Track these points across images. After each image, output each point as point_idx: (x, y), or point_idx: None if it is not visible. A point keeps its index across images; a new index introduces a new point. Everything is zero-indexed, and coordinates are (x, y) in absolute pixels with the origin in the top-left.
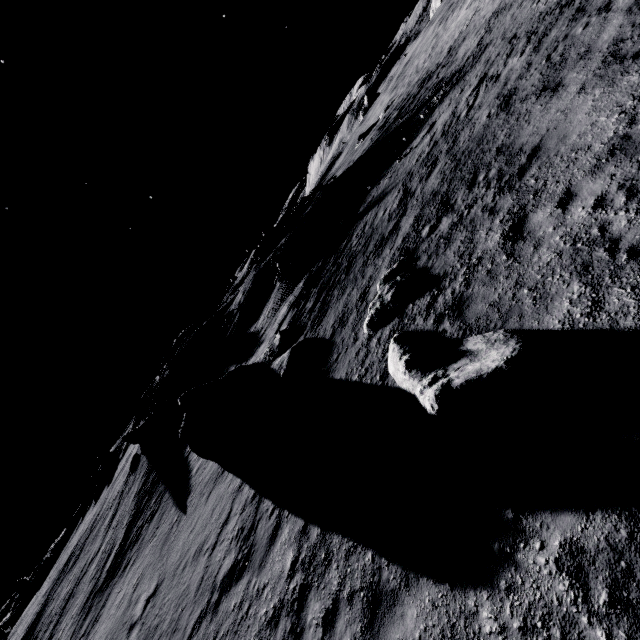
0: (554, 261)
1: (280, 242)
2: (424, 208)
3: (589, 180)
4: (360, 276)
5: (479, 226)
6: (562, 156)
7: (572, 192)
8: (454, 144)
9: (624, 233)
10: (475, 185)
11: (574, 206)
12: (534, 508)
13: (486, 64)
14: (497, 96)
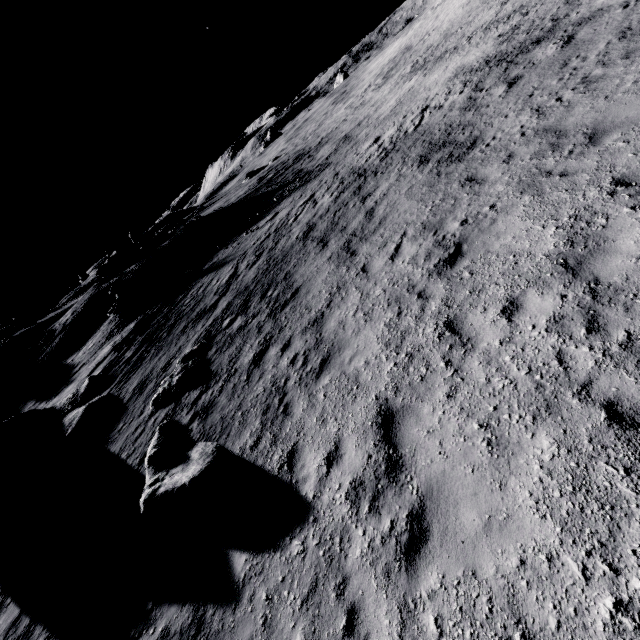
0: (260, 395)
1: (129, 267)
2: (236, 298)
3: (299, 337)
4: (175, 342)
5: (249, 339)
6: (301, 307)
7: (291, 342)
8: (275, 247)
9: (290, 390)
10: (264, 298)
11: (286, 354)
12: (163, 600)
13: (319, 184)
14: (308, 222)
